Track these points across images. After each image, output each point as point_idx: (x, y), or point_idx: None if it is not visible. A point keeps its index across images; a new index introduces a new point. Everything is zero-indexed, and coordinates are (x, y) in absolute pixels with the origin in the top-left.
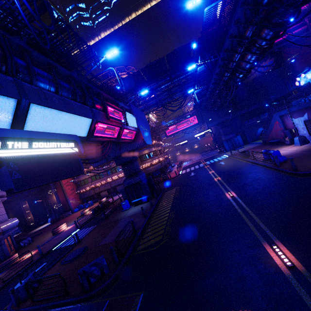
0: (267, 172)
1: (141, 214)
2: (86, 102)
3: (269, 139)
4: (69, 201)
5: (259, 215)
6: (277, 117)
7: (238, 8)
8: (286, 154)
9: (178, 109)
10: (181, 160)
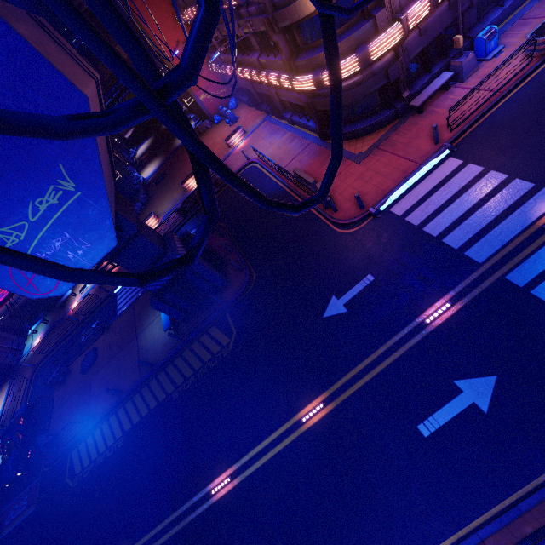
0: None
1: (132, 372)
2: None
3: None
4: (198, 100)
5: None
6: None
7: None
8: None
9: None
10: None
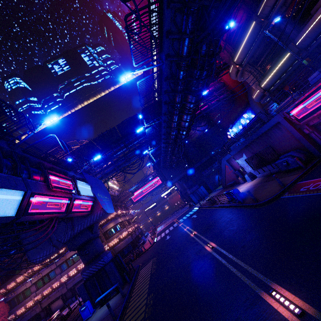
0: (235, 211)
1: (109, 317)
2: (18, 173)
3: (227, 182)
4: None
5: (244, 259)
6: (225, 162)
7: (163, 82)
8: (244, 191)
9: (138, 171)
10: (155, 226)
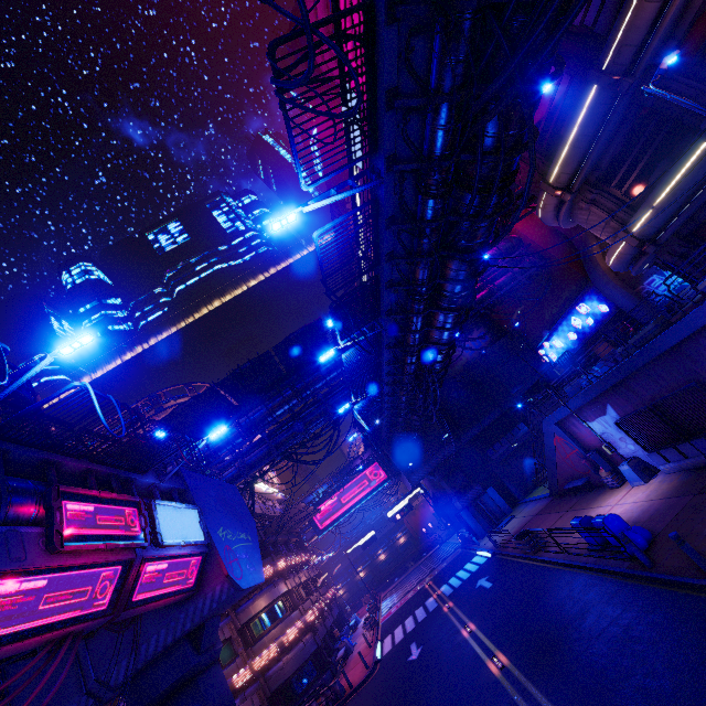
0: (633, 598)
1: None
2: None
3: (562, 481)
4: None
5: None
6: (553, 427)
7: (383, 232)
8: (633, 516)
9: (326, 455)
10: (375, 596)
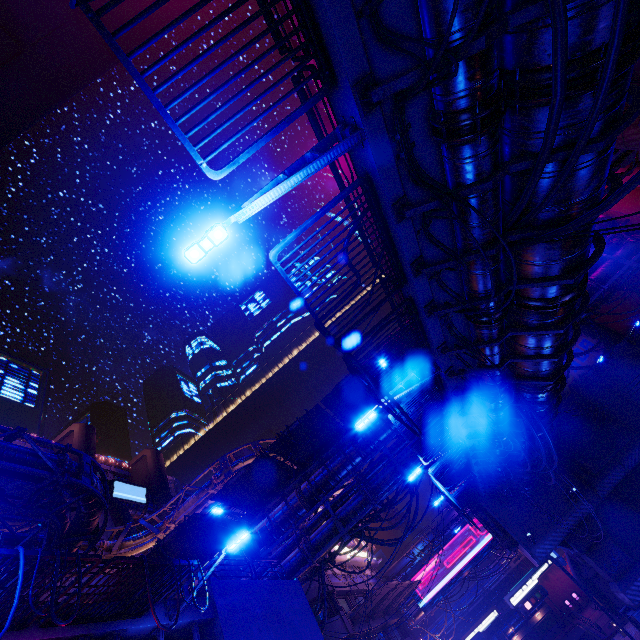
0: None
1: None
2: None
3: None
4: None
5: None
6: None
7: (394, 228)
8: None
9: (406, 532)
10: None
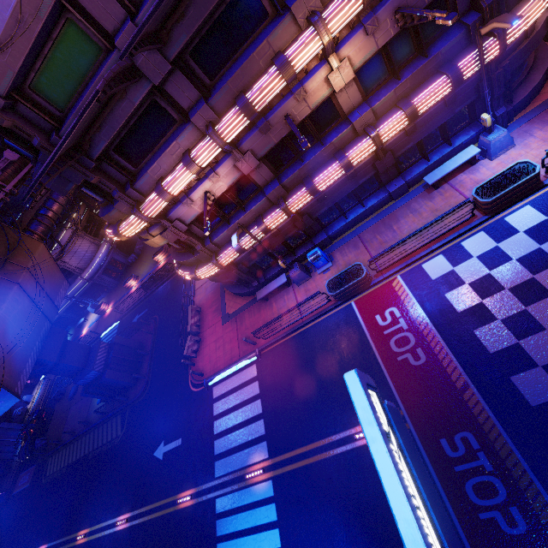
0: None
1: (83, 420)
2: None
3: None
4: None
5: None
6: None
7: None
8: None
9: None
10: None
